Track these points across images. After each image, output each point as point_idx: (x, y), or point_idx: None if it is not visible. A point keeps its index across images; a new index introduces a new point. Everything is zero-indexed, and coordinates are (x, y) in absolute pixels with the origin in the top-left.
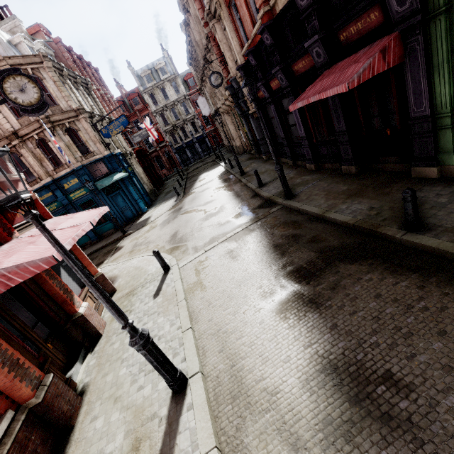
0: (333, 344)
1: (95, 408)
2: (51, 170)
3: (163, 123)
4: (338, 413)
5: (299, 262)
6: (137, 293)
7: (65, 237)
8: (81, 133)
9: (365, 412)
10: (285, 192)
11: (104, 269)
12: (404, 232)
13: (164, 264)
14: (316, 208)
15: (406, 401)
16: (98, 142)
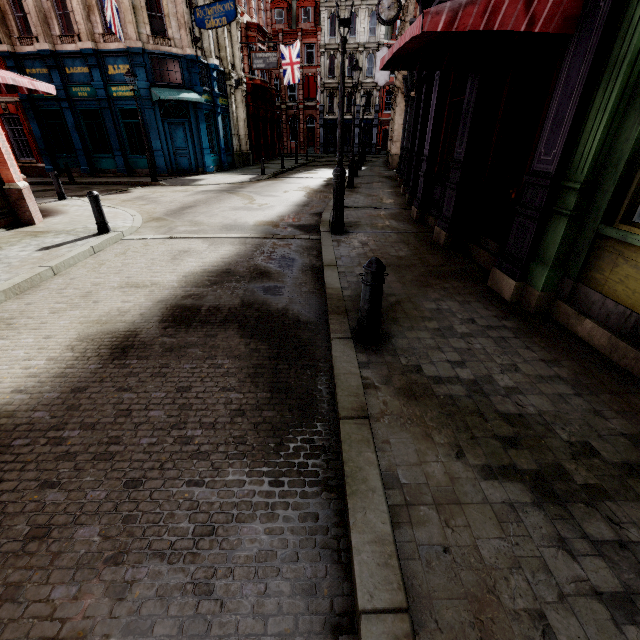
0: (35, 408)
1: None
2: (98, 33)
3: (327, 71)
4: None
5: (209, 301)
6: (40, 237)
7: None
8: None
9: None
10: (333, 219)
11: (73, 201)
12: (348, 336)
13: (100, 222)
14: (333, 256)
15: None
16: (184, 28)
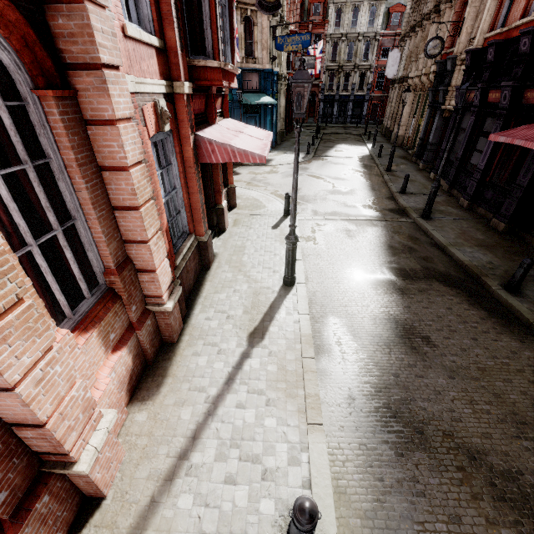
0: (401, 313)
1: (225, 267)
2: None
3: (330, 56)
4: (386, 336)
5: (404, 265)
6: (257, 218)
7: (256, 145)
8: (257, 29)
9: (403, 342)
10: (425, 211)
11: None
12: (501, 288)
13: (288, 209)
14: (443, 238)
15: (429, 348)
16: (266, 50)
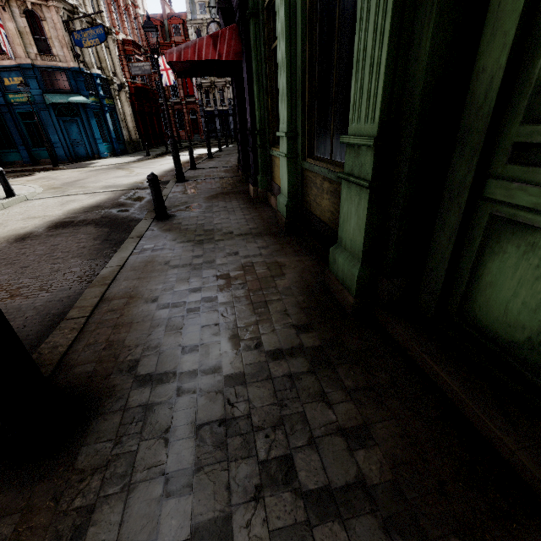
0: None
1: None
2: None
3: None
4: None
5: (80, 218)
6: None
7: None
8: (47, 25)
9: None
10: (176, 173)
11: None
12: (152, 218)
13: (7, 189)
14: (169, 192)
15: None
16: (66, 47)
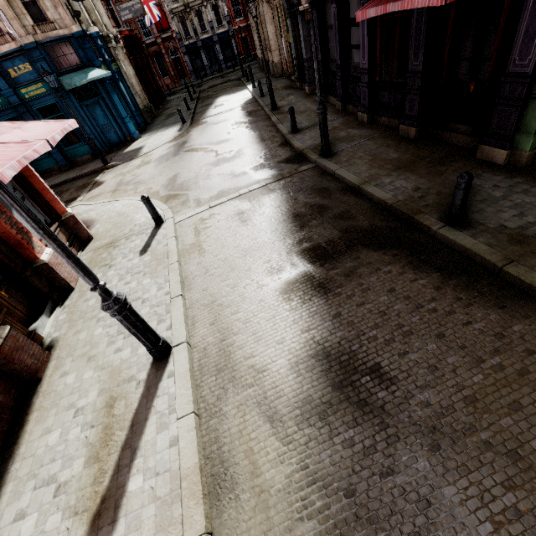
0: (331, 332)
1: (65, 365)
2: None
3: None
4: (319, 395)
5: (319, 239)
6: (120, 246)
7: (8, 158)
8: None
9: (345, 397)
10: (322, 147)
11: (77, 208)
12: (443, 224)
13: (156, 216)
14: (354, 175)
15: (385, 392)
16: (60, 5)
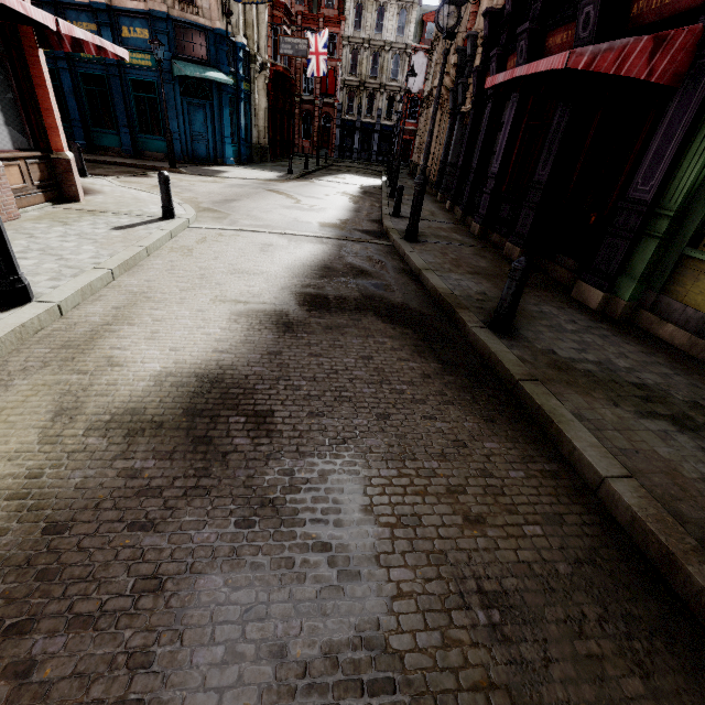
0: (249, 364)
1: None
2: None
3: (349, 67)
4: (157, 412)
5: (330, 291)
6: (101, 216)
7: None
8: None
9: (188, 426)
10: (408, 227)
11: (98, 180)
12: (483, 325)
13: (168, 205)
14: (423, 261)
15: (249, 440)
16: None
